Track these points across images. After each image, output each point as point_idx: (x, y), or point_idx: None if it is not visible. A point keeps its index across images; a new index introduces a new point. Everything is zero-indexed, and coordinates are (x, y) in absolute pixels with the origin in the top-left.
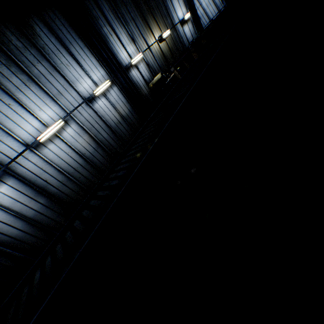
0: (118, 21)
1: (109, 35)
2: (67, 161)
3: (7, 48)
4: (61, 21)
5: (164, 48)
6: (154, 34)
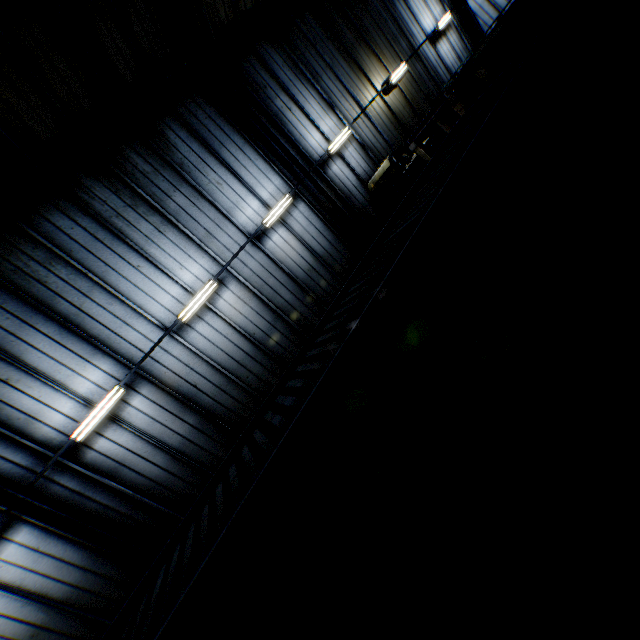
0: (300, 78)
1: (285, 110)
2: (226, 349)
3: (132, 179)
4: (205, 111)
5: (395, 104)
6: (373, 82)
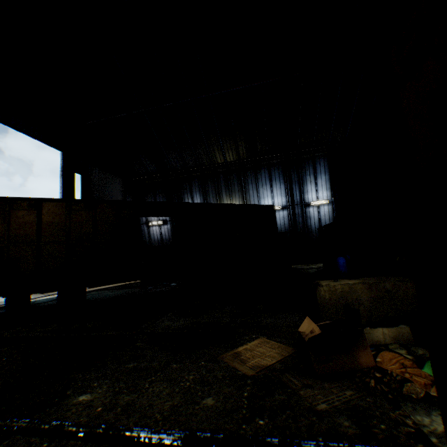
0: None
1: None
2: None
3: None
4: None
5: None
6: None
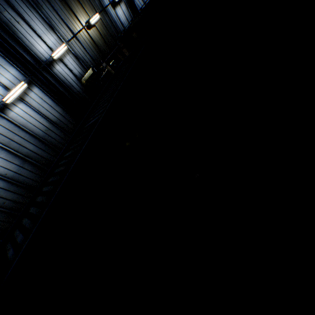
0: (25, 2)
1: (14, 22)
2: None
3: None
4: None
5: (95, 36)
6: (80, 19)
